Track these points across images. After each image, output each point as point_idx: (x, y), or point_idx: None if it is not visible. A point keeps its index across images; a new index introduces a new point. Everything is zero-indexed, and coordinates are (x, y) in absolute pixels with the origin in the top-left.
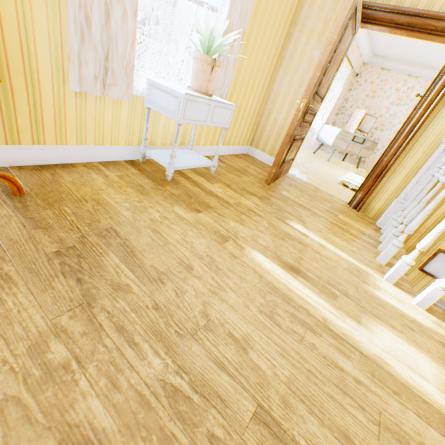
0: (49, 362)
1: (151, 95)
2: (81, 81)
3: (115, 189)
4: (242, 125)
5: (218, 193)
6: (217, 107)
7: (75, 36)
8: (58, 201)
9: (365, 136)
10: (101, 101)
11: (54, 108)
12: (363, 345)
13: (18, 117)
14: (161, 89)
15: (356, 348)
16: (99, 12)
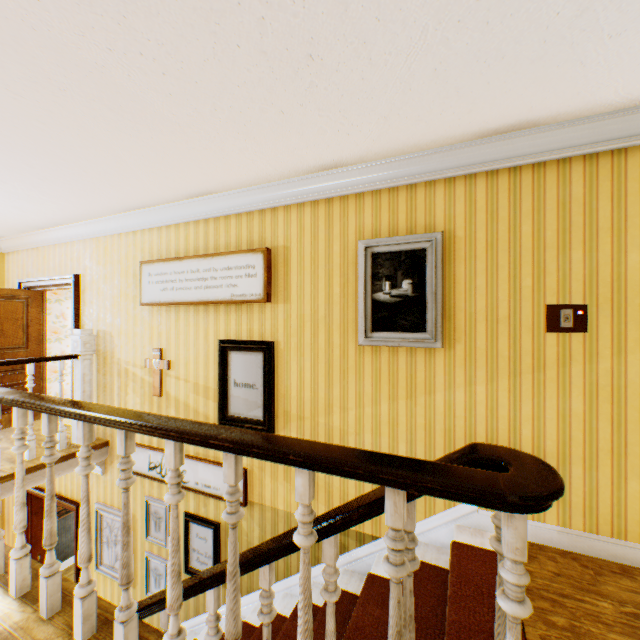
0: None
1: None
2: None
3: None
4: None
5: None
6: None
7: None
8: None
9: None
10: None
11: None
12: None
13: None
14: None
15: None
16: None
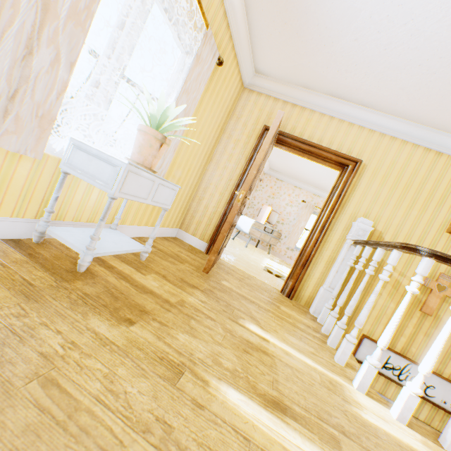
0: None
1: (73, 157)
2: None
3: None
4: (174, 207)
5: (154, 288)
6: (161, 185)
7: None
8: None
9: (273, 227)
10: None
11: None
12: None
13: None
14: (92, 152)
15: None
16: (15, 41)
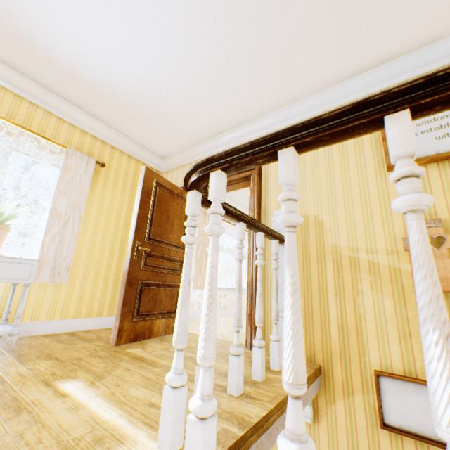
0: None
1: None
2: None
3: None
4: (118, 292)
5: None
6: None
7: None
8: None
9: None
10: None
11: None
12: None
13: None
14: None
15: None
16: None
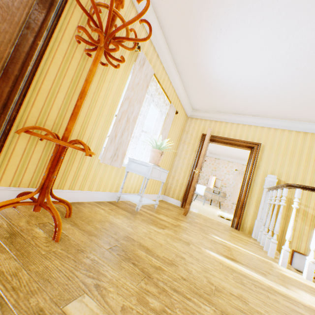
0: (154, 308)
1: (130, 165)
2: (104, 158)
3: (113, 215)
4: (160, 183)
5: (165, 219)
6: (162, 171)
7: (109, 140)
8: (90, 221)
9: (219, 189)
10: (106, 168)
11: (86, 170)
12: (300, 300)
13: (69, 174)
14: (138, 162)
15: (297, 301)
16: (120, 133)
